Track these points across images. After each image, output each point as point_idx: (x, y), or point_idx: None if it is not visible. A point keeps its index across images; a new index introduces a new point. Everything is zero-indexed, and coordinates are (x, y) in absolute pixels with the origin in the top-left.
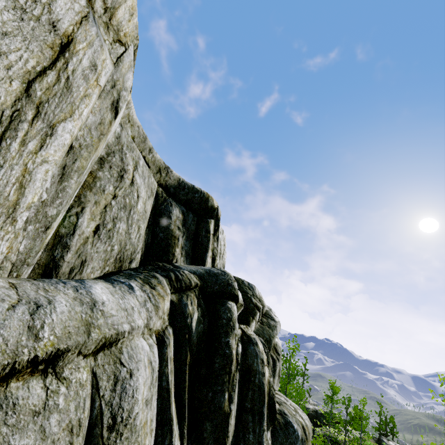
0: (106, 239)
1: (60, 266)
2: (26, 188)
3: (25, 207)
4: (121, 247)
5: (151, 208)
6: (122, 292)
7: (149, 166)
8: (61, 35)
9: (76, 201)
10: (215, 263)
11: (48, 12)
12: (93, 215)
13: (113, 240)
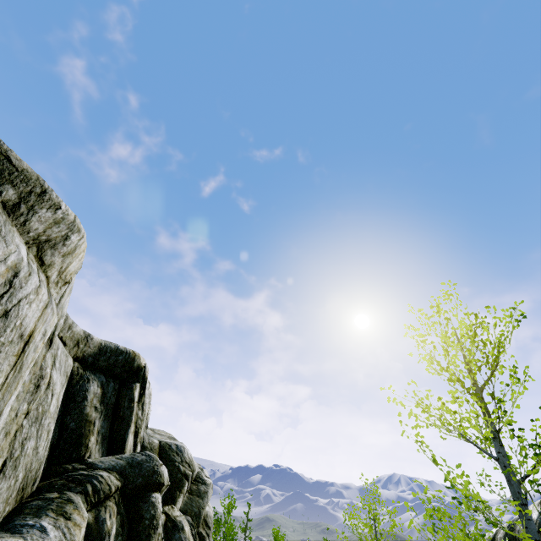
0: (11, 472)
1: None
2: None
3: None
4: (26, 472)
5: (63, 394)
6: None
7: (65, 344)
8: (26, 338)
9: None
10: (138, 438)
11: (19, 329)
12: (1, 451)
13: (19, 468)
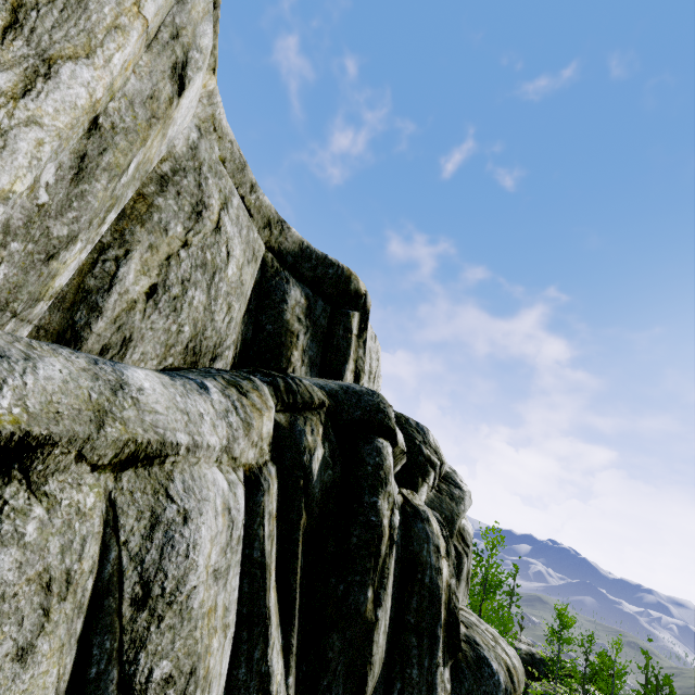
0: (168, 311)
1: (84, 339)
2: None
3: None
4: (196, 331)
5: (254, 284)
6: (186, 390)
7: (250, 214)
8: None
9: (117, 239)
10: (359, 383)
11: None
12: (146, 266)
13: (182, 315)
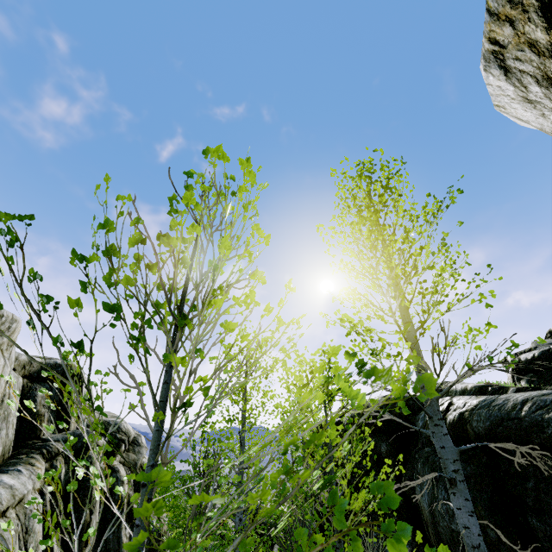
0: None
1: None
2: None
3: None
4: (3, 446)
5: (19, 400)
6: (17, 475)
7: (15, 369)
8: None
9: None
10: (79, 420)
11: None
12: None
13: None
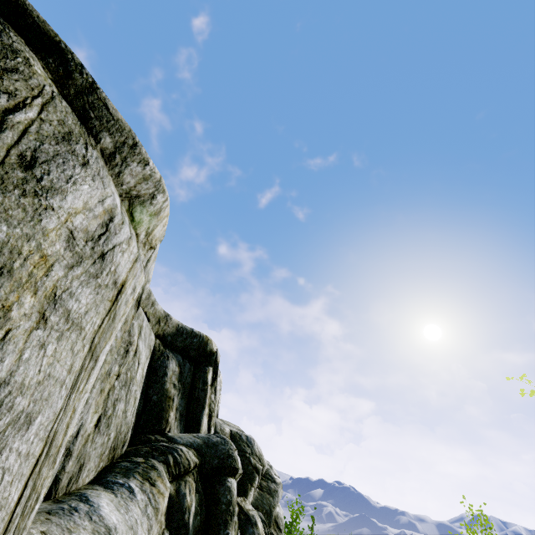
0: (104, 429)
1: (61, 480)
2: (69, 426)
3: (64, 444)
4: (117, 432)
5: (147, 367)
6: (125, 501)
7: (149, 320)
8: (119, 286)
9: None
10: (211, 422)
11: (113, 276)
12: (97, 406)
13: (111, 427)
